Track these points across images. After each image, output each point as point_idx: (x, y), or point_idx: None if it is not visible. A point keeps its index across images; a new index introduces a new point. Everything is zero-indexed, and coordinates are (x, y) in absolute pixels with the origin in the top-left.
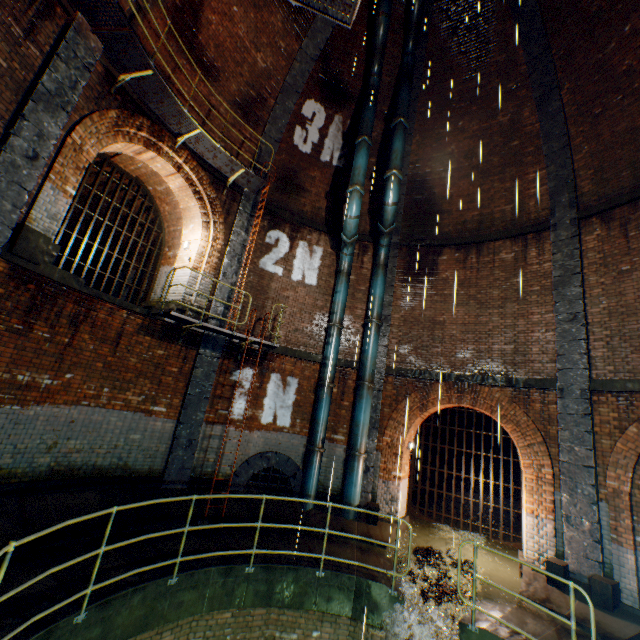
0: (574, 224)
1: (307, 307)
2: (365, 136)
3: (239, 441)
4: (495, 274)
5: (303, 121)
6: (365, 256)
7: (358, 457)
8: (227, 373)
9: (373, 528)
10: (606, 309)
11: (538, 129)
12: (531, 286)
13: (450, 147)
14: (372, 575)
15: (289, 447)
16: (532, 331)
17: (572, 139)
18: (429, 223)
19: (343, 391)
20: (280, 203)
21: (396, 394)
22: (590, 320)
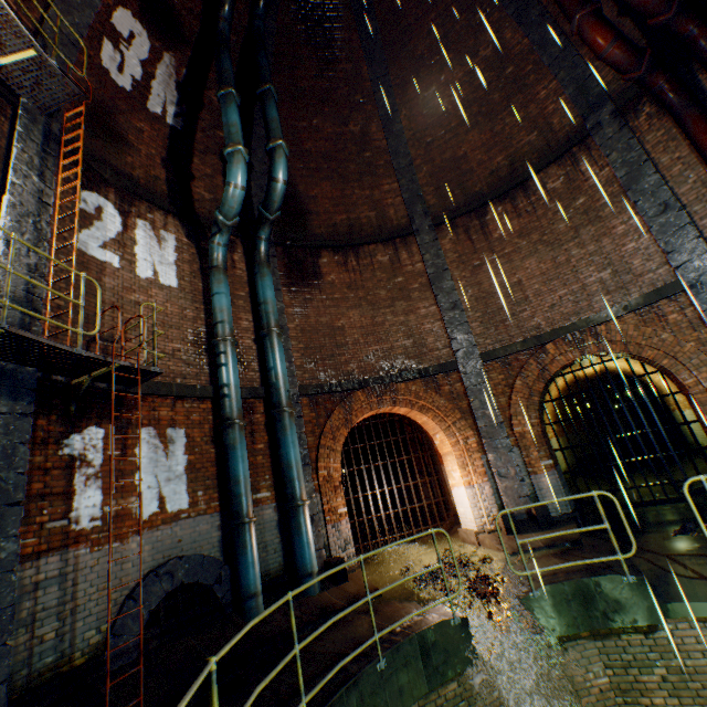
0: (433, 230)
1: (172, 319)
2: (233, 88)
3: (140, 553)
4: (378, 276)
5: (115, 36)
6: (235, 254)
7: (304, 507)
8: (50, 444)
9: (348, 586)
10: (473, 296)
11: (386, 146)
12: (412, 284)
13: (308, 144)
14: (423, 621)
15: (197, 540)
16: (424, 324)
17: (414, 160)
18: (300, 223)
19: (253, 431)
20: (92, 150)
21: (317, 417)
22: (465, 307)
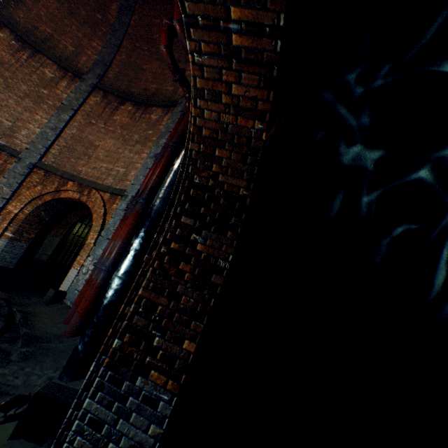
0: (92, 87)
1: None
2: None
3: None
4: (34, 78)
5: None
6: None
7: None
8: None
9: None
10: (73, 135)
11: (114, 24)
12: (50, 101)
13: None
14: None
15: None
16: (31, 123)
17: (123, 47)
18: None
19: None
20: None
21: None
22: (63, 135)
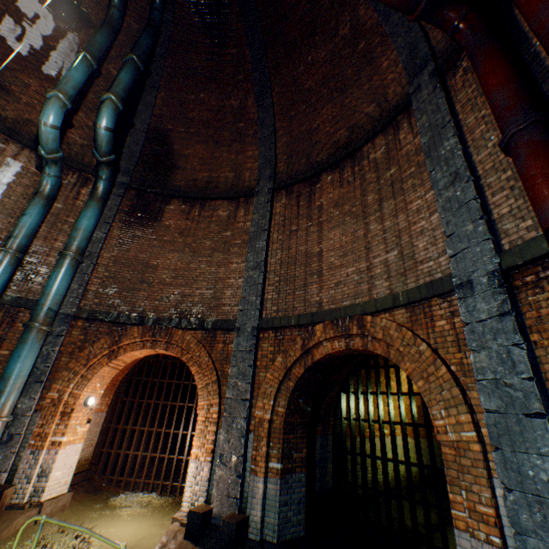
0: (270, 193)
1: None
2: (87, 52)
3: None
4: (212, 227)
5: (19, 15)
6: (85, 188)
7: None
8: None
9: None
10: (280, 260)
11: (258, 118)
12: (236, 240)
13: (193, 113)
14: None
15: None
16: (229, 278)
17: (277, 131)
18: (165, 174)
19: (5, 336)
20: None
21: (84, 340)
22: (269, 269)
